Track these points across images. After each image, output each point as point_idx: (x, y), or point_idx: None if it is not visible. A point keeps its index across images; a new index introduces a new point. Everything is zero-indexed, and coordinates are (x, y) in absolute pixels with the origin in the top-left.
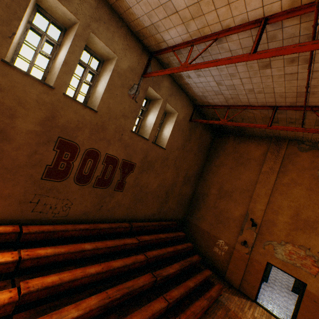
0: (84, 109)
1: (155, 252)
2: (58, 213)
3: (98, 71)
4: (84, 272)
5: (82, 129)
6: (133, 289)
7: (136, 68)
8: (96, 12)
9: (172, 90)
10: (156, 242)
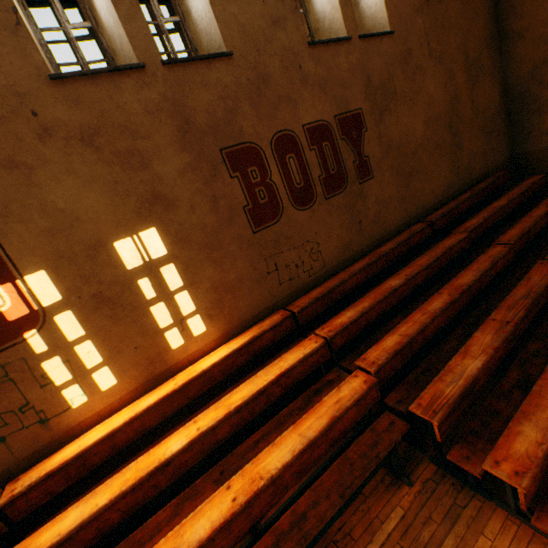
0: (210, 68)
1: (514, 232)
2: (311, 268)
3: None
4: (427, 313)
5: (238, 110)
6: (536, 295)
7: None
8: None
9: None
10: (496, 220)
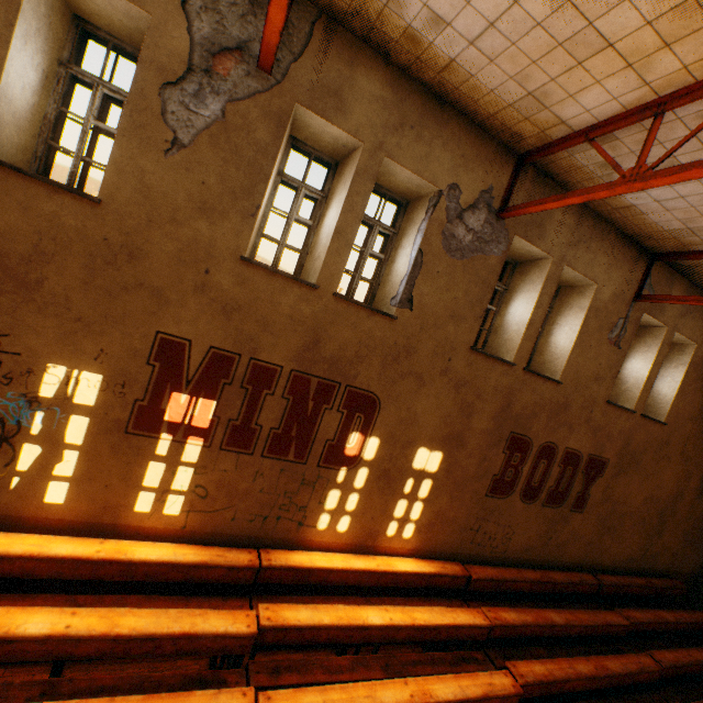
0: (543, 383)
1: (668, 656)
2: (495, 546)
3: (550, 306)
4: (573, 668)
5: (538, 415)
6: None
7: (623, 290)
8: (575, 233)
9: (687, 304)
10: (656, 628)
